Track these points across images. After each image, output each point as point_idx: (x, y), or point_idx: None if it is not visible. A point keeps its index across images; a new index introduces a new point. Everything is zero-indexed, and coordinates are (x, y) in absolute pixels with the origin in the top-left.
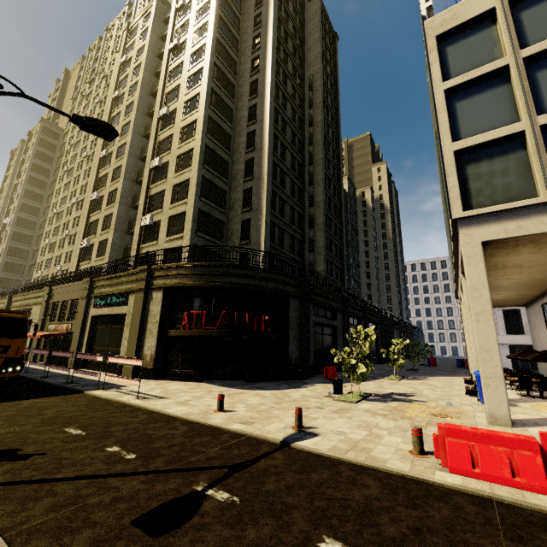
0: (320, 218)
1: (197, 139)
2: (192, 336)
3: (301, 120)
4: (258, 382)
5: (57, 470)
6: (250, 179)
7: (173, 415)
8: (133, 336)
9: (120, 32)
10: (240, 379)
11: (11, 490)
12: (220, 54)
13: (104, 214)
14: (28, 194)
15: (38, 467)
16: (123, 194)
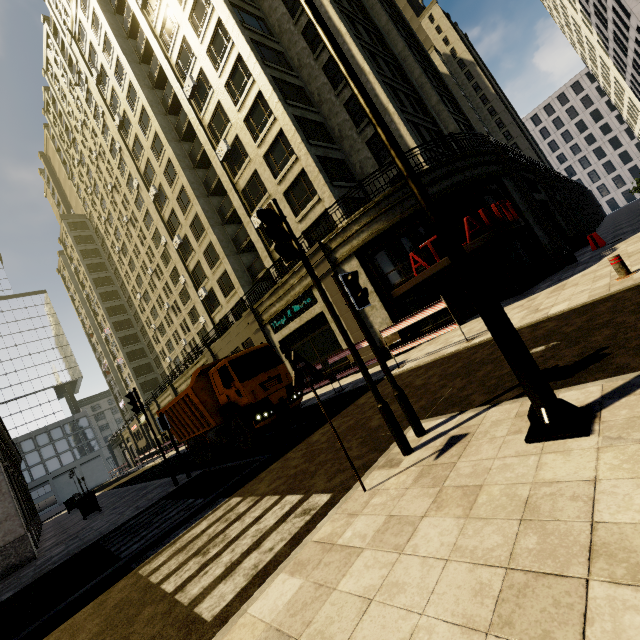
0: (432, 97)
1: (257, 77)
2: (433, 275)
3: None
4: (532, 288)
5: None
6: (344, 84)
7: (581, 305)
8: (353, 323)
9: (61, 61)
10: (501, 300)
11: None
12: None
13: (201, 251)
14: (104, 297)
15: None
16: (207, 215)
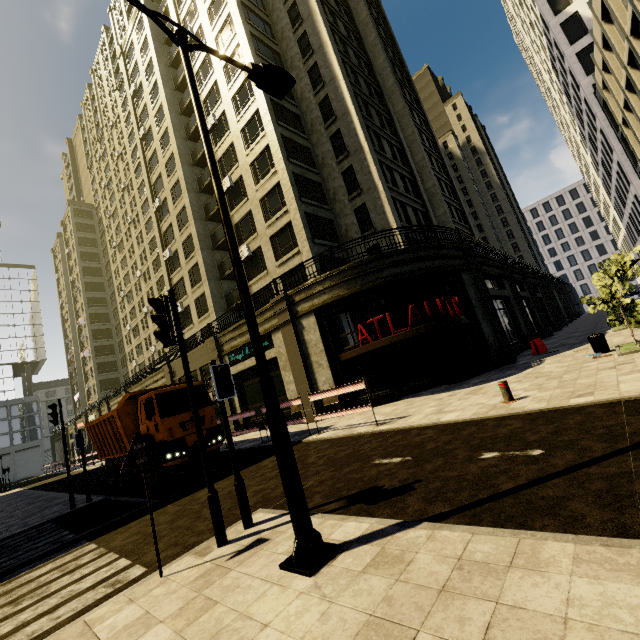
0: (429, 180)
1: (268, 133)
2: (376, 349)
3: (367, 67)
4: (467, 380)
5: (486, 484)
6: (345, 156)
7: (463, 420)
8: (300, 376)
9: (110, 67)
10: (440, 384)
11: (489, 511)
12: (251, 20)
13: (187, 268)
14: (89, 286)
15: (454, 489)
16: (200, 238)
